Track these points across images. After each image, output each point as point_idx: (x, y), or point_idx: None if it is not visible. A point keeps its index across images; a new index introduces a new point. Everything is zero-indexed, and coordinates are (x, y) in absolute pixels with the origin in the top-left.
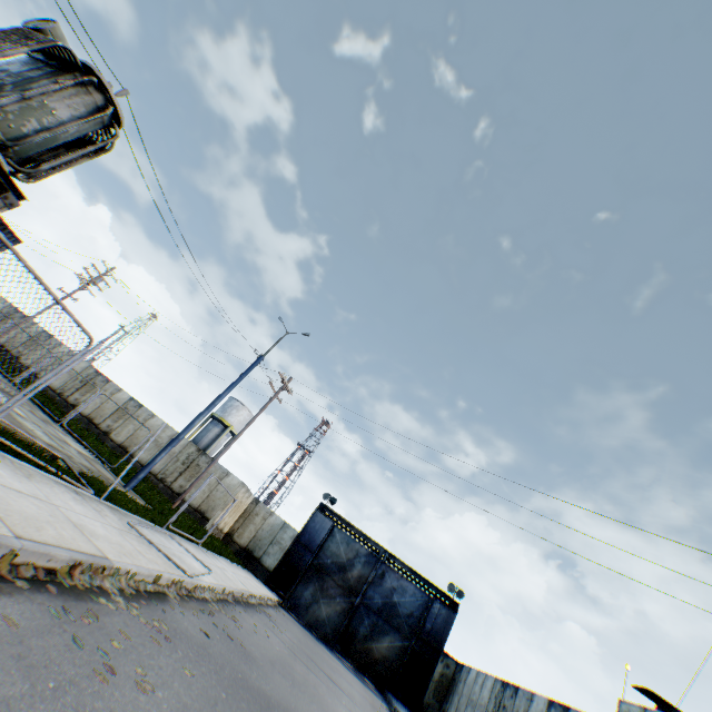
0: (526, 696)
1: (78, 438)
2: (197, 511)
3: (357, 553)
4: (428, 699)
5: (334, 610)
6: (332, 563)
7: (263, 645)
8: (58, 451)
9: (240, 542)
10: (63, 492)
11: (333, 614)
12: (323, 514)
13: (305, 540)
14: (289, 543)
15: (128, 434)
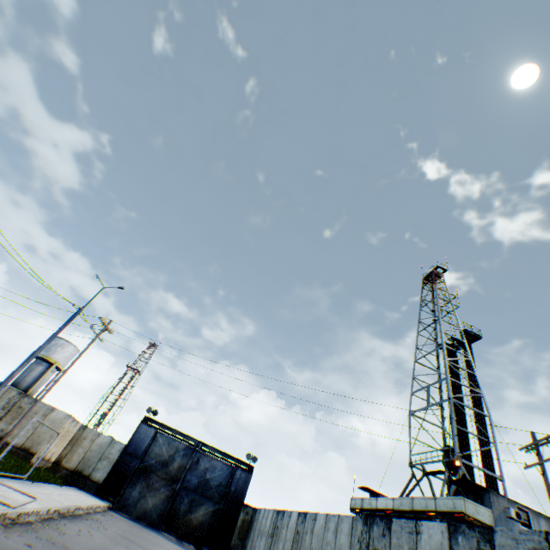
0: (288, 515)
1: None
2: (22, 449)
3: (177, 449)
4: (234, 541)
5: (159, 499)
6: (156, 462)
7: (85, 541)
8: None
9: (70, 465)
10: None
11: (158, 502)
12: (147, 425)
13: (132, 449)
14: (118, 455)
15: None
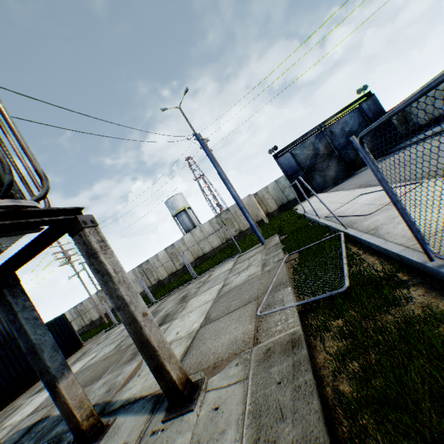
0: None
1: (201, 274)
2: None
3: (312, 144)
4: (402, 131)
5: (334, 168)
6: (310, 161)
7: None
8: (268, 263)
9: (274, 209)
10: (404, 227)
11: (336, 169)
12: (281, 157)
13: (290, 172)
14: (288, 182)
15: (189, 255)
